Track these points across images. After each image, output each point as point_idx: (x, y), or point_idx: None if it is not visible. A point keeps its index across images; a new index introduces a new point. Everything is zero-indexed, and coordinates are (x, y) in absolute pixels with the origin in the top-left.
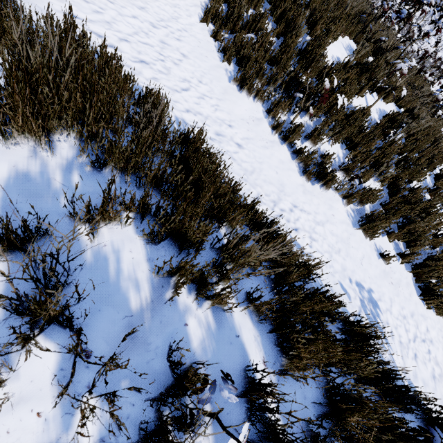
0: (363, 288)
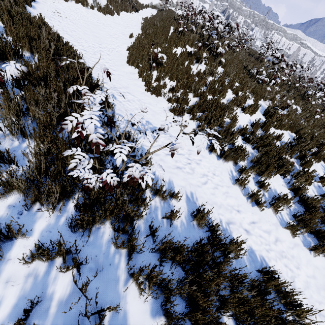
0: (151, 124)
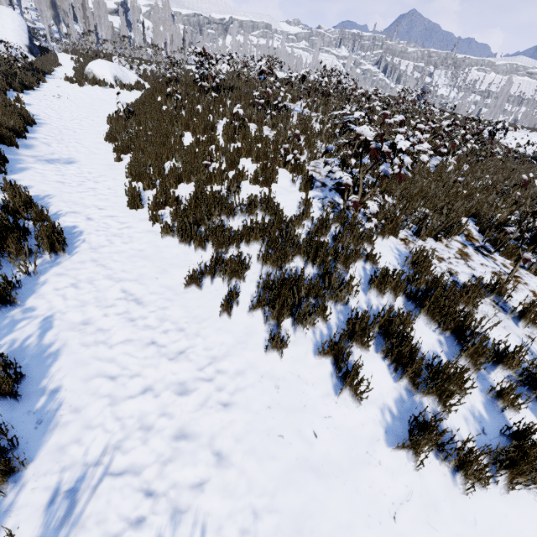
0: (72, 160)
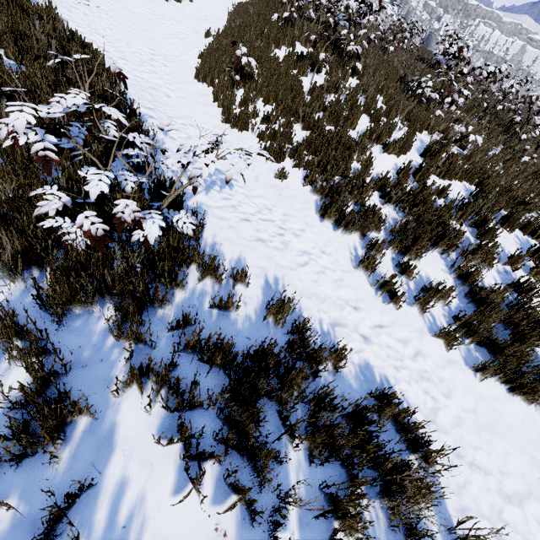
0: (223, 174)
